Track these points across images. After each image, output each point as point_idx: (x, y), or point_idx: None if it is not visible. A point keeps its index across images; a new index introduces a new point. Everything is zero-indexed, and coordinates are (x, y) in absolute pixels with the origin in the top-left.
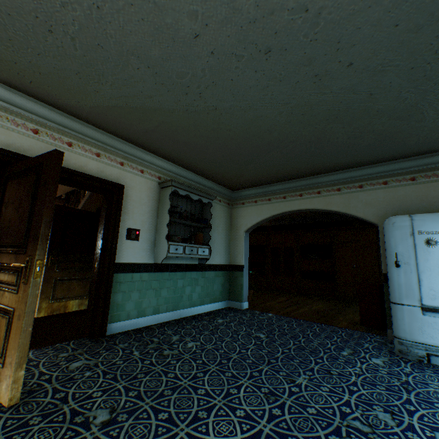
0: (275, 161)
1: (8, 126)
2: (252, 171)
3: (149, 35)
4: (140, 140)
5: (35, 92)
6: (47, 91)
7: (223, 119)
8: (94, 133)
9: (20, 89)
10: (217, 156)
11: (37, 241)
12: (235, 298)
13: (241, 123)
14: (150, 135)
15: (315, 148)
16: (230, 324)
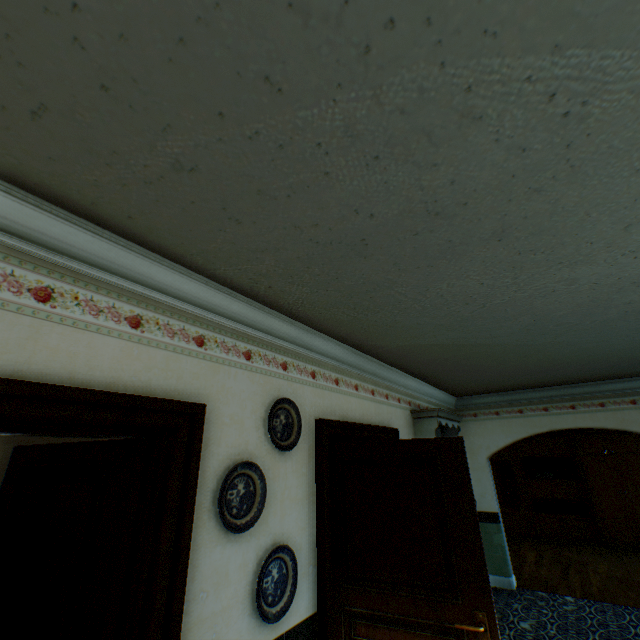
0: (559, 373)
1: (321, 384)
2: (513, 381)
3: (575, 303)
4: (411, 365)
5: (352, 337)
6: (370, 336)
7: (553, 348)
8: (370, 365)
9: (336, 336)
10: (490, 372)
11: (485, 584)
12: (495, 570)
13: (570, 350)
14: (434, 361)
15: (629, 363)
16: (549, 632)
